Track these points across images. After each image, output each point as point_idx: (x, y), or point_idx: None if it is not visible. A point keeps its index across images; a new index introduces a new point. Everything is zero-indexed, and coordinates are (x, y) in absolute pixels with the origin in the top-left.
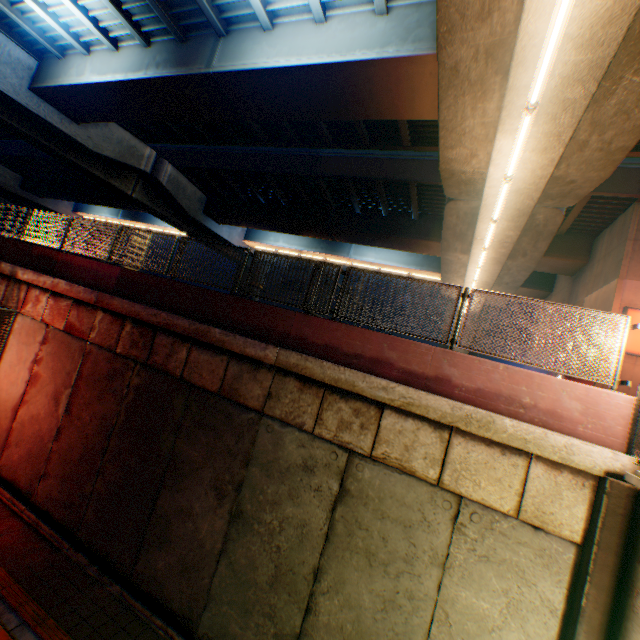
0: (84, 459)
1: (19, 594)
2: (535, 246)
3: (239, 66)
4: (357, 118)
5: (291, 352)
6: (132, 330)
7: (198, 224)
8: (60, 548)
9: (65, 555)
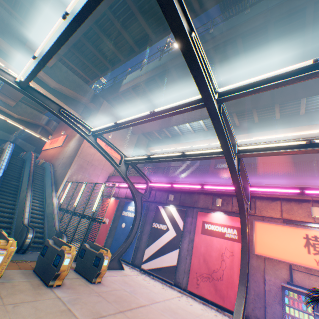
0: None
1: None
2: None
3: None
4: None
5: None
6: None
7: None
8: None
9: None
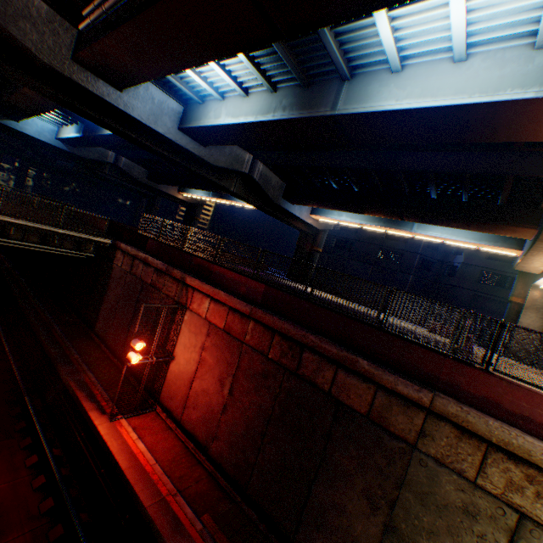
0: (246, 434)
1: (224, 541)
2: None
3: (365, 108)
4: (481, 141)
5: (448, 401)
6: (280, 341)
7: (277, 206)
8: (234, 499)
9: (239, 507)
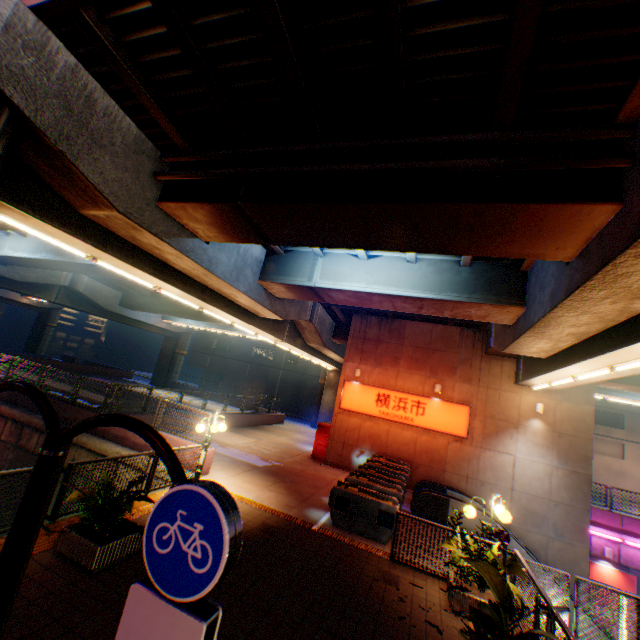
0: None
1: None
2: (315, 337)
3: (90, 261)
4: None
5: (85, 435)
6: (12, 424)
7: (117, 313)
8: None
9: None
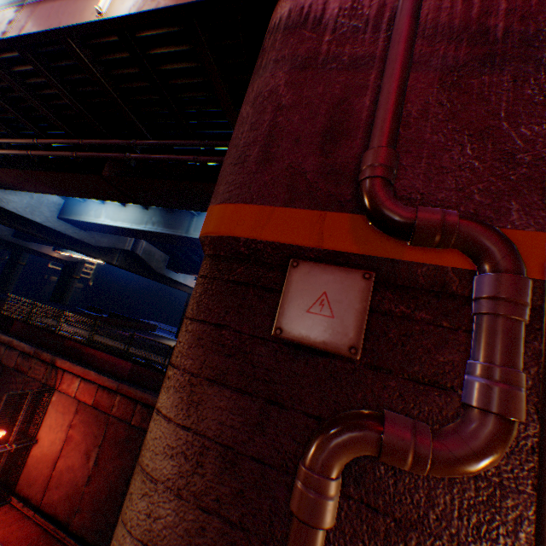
0: (109, 497)
1: None
2: None
3: None
4: None
5: None
6: (142, 409)
7: (162, 275)
8: None
9: None
